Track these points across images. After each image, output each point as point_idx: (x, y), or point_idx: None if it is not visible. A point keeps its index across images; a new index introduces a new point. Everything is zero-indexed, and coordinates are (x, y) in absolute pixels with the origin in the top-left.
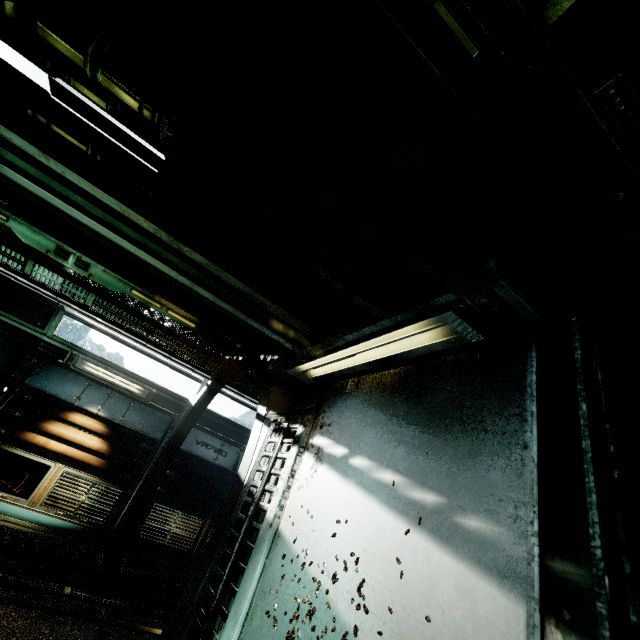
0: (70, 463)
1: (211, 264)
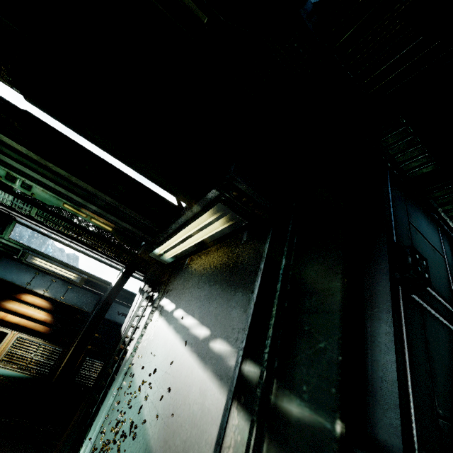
0: (23, 330)
1: (71, 176)
